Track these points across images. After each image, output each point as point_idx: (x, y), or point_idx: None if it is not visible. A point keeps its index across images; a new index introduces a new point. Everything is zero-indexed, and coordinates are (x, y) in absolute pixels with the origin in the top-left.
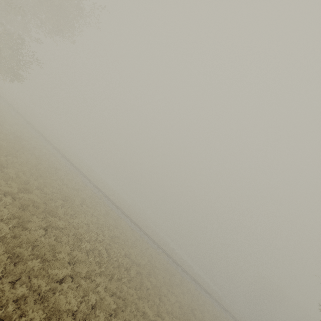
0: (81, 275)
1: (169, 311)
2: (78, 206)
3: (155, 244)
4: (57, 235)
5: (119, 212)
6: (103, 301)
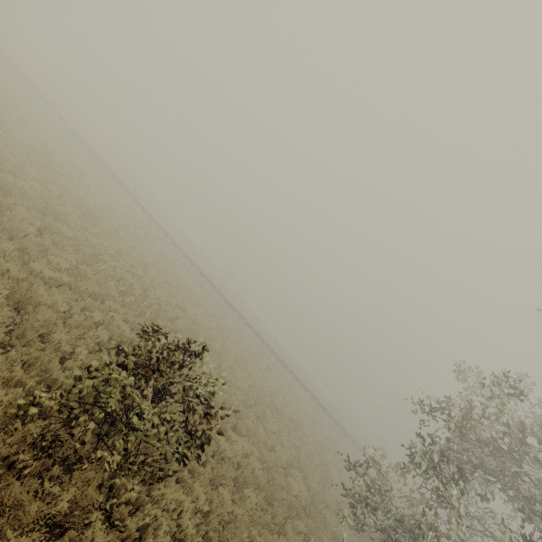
0: (86, 291)
1: (229, 379)
2: (111, 229)
3: (240, 318)
4: (58, 241)
5: (187, 263)
6: (117, 328)
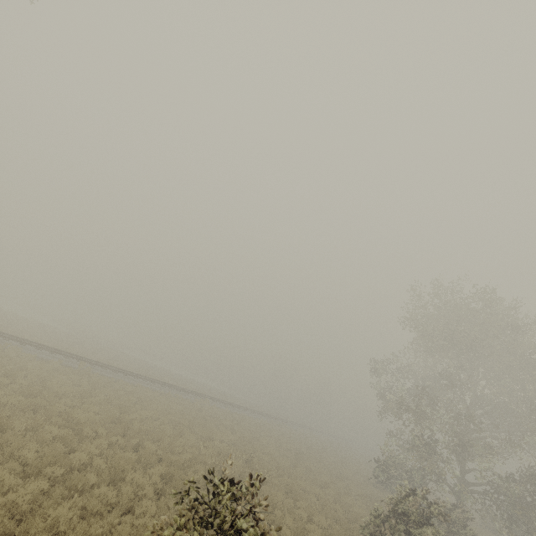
0: (275, 505)
1: (288, 465)
2: (132, 422)
3: (187, 392)
4: None
5: (122, 376)
6: (295, 508)
